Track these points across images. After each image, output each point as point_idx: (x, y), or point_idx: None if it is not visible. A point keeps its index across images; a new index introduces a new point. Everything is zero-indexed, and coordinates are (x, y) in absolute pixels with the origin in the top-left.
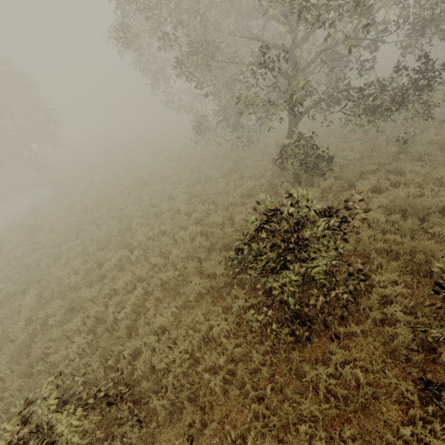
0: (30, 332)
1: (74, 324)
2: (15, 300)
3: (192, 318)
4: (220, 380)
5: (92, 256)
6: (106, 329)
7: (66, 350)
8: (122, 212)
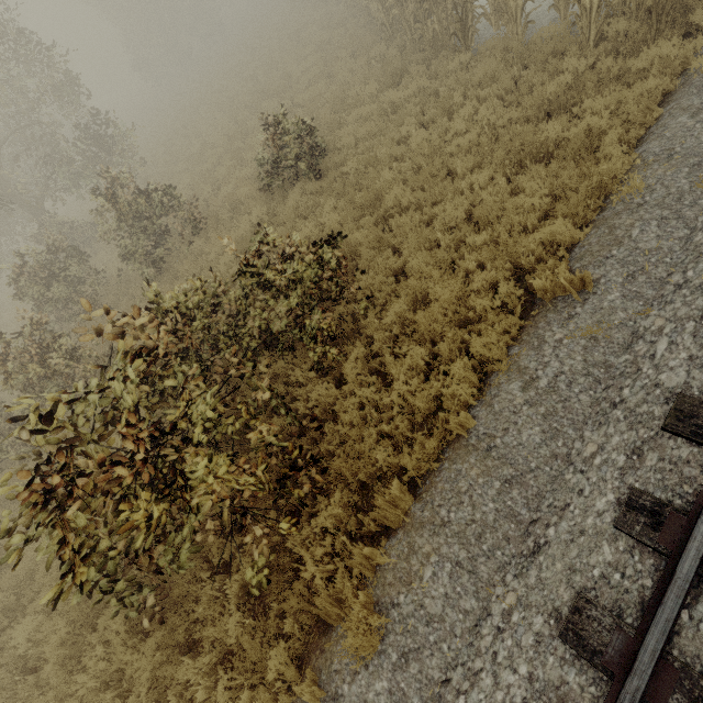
0: None
1: None
2: None
3: None
4: None
5: None
6: None
7: None
8: None
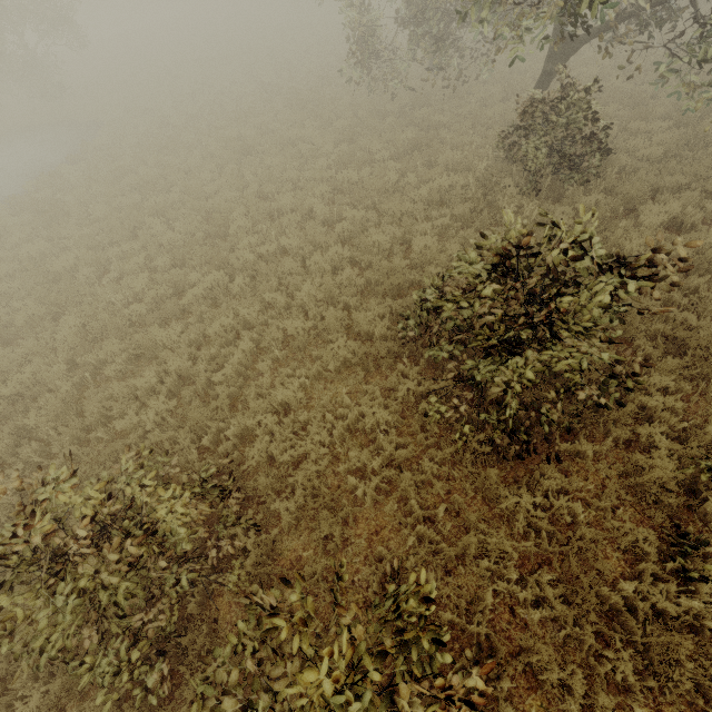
0: (77, 381)
1: (145, 380)
2: (43, 328)
3: (331, 396)
4: (372, 489)
5: (163, 275)
6: (195, 394)
7: (138, 417)
8: (210, 202)
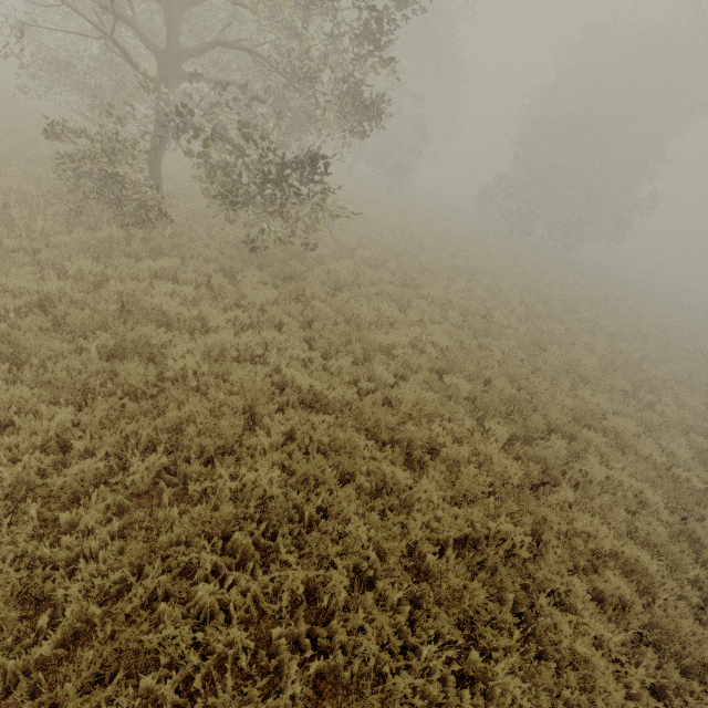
0: None
1: None
2: None
3: None
4: None
5: None
6: None
7: None
8: None
